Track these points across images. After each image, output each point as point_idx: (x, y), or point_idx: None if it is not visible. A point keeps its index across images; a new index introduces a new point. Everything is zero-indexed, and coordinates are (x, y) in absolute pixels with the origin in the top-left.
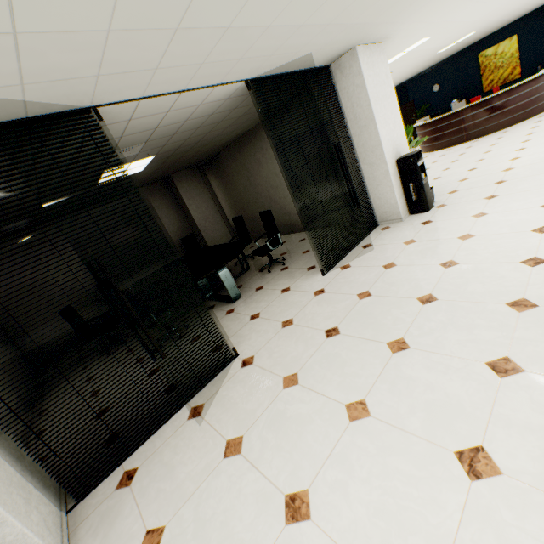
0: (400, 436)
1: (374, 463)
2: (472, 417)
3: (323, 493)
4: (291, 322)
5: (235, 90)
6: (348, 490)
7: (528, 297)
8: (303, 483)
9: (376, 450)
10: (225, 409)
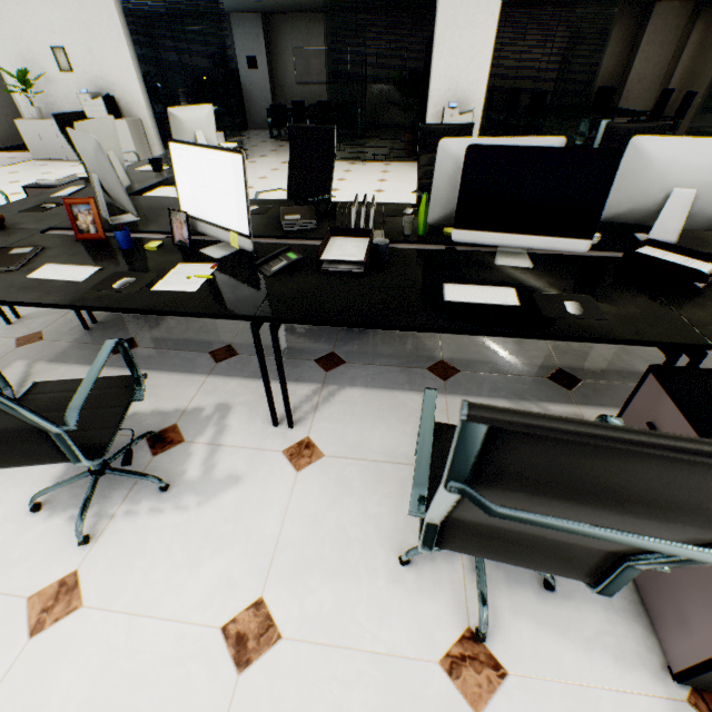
0: None
1: None
2: None
3: None
4: None
5: None
6: None
7: None
8: None
9: None
10: None
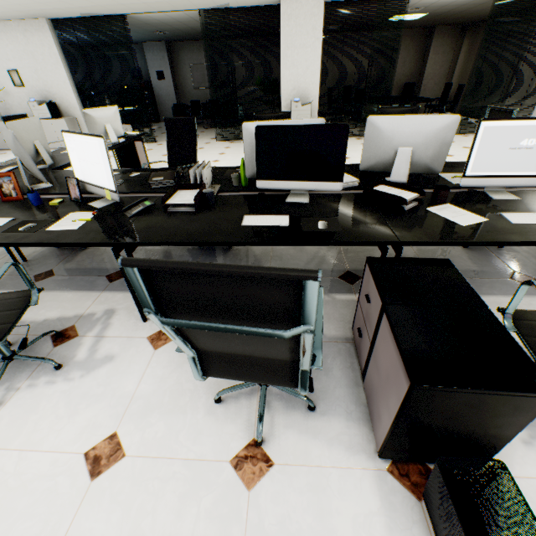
0: None
1: None
2: None
3: None
4: None
5: None
6: None
7: None
8: None
9: None
10: None
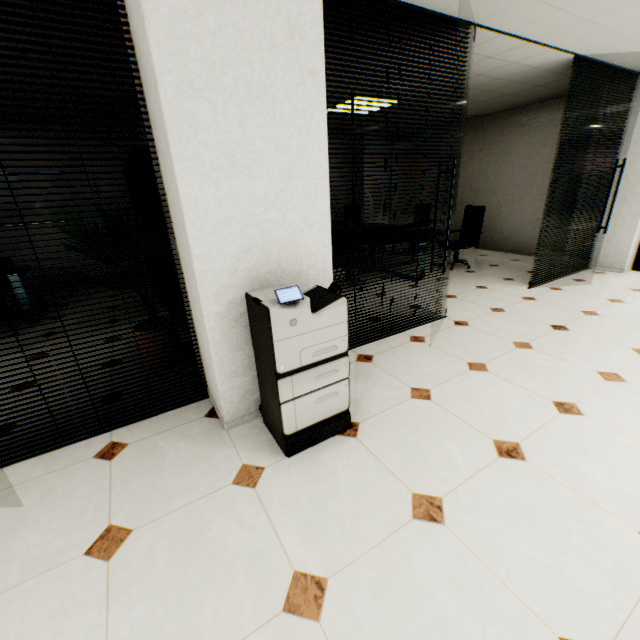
0: None
1: None
2: None
3: (591, 407)
4: (503, 310)
5: (553, 62)
6: (618, 411)
7: None
8: (568, 399)
9: None
10: (453, 345)
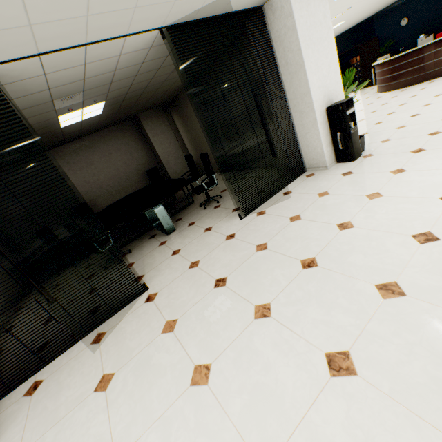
0: (219, 416)
1: (186, 439)
2: (285, 416)
3: None
4: (197, 264)
5: (154, 39)
6: None
7: (400, 282)
8: (130, 439)
9: (194, 426)
10: (116, 341)
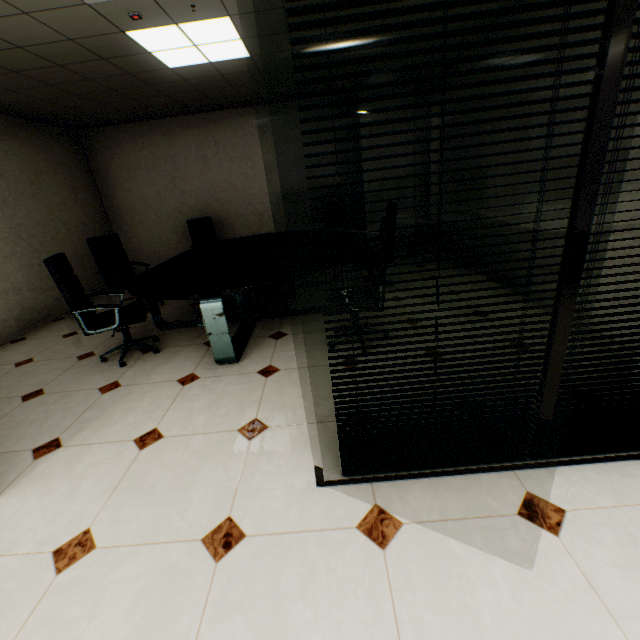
0: None
1: None
2: None
3: None
4: (70, 562)
5: None
6: None
7: None
8: None
9: None
10: None
